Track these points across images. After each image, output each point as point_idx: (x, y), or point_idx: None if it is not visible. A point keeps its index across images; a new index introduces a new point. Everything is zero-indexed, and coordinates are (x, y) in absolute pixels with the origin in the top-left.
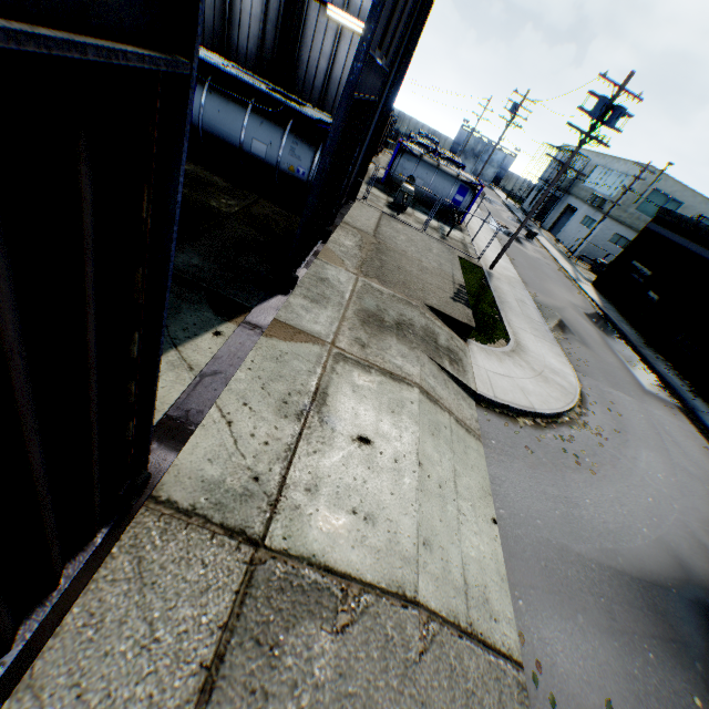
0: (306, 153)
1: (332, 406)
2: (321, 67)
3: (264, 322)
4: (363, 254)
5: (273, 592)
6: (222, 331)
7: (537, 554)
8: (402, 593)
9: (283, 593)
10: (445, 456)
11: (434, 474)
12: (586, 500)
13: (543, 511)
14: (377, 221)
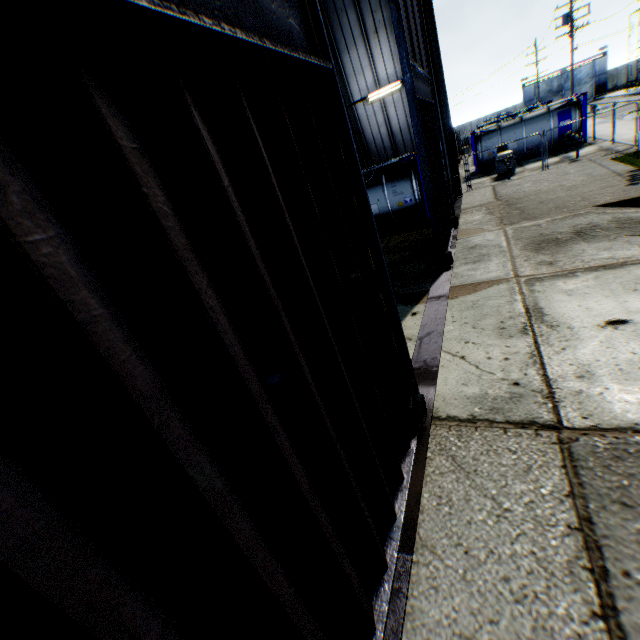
0: (404, 186)
1: (552, 313)
2: (383, 133)
3: (444, 292)
4: (496, 215)
5: (606, 461)
6: (416, 312)
7: None
8: None
9: (620, 461)
10: None
11: None
12: None
13: None
14: (491, 192)
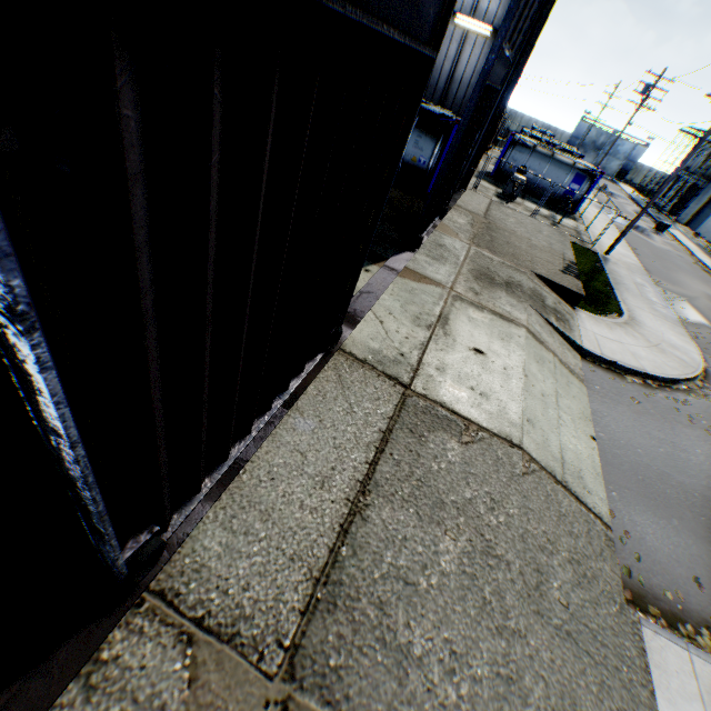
0: (428, 144)
1: (453, 326)
2: (445, 69)
3: (398, 268)
4: (475, 230)
5: (418, 412)
6: (369, 270)
7: (634, 471)
8: (510, 440)
9: (425, 415)
10: (548, 380)
11: (538, 386)
12: (696, 450)
13: (644, 445)
14: (487, 205)
